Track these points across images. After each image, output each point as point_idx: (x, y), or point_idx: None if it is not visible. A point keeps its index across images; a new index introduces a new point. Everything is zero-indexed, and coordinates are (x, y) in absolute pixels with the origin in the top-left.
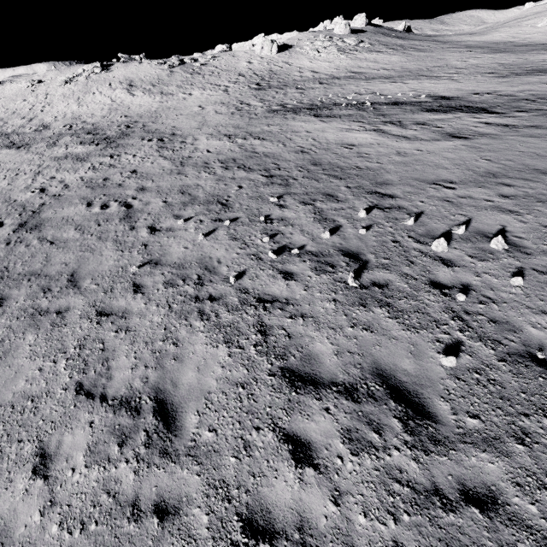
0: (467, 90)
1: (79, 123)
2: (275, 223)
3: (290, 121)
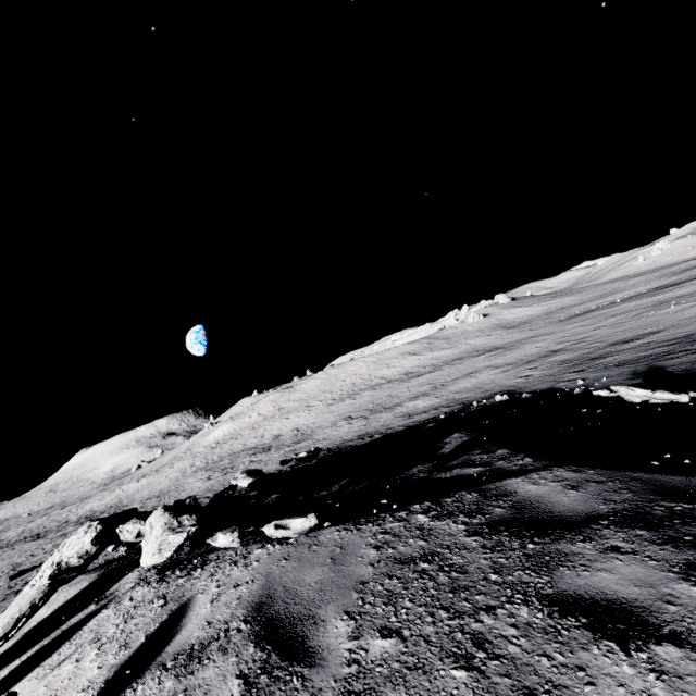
0: (664, 283)
1: (431, 364)
2: (692, 299)
3: (591, 314)
